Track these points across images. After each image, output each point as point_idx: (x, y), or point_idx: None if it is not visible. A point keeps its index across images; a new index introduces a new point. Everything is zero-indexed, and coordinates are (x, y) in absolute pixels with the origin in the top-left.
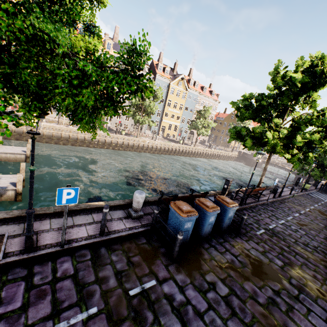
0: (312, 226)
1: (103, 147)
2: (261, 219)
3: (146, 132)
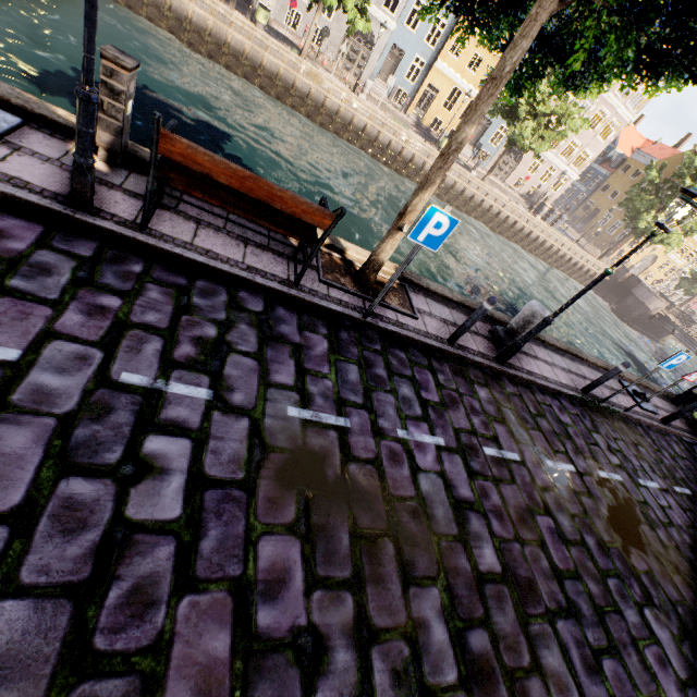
0: (381, 526)
1: (179, 34)
2: (5, 288)
3: (373, 83)
